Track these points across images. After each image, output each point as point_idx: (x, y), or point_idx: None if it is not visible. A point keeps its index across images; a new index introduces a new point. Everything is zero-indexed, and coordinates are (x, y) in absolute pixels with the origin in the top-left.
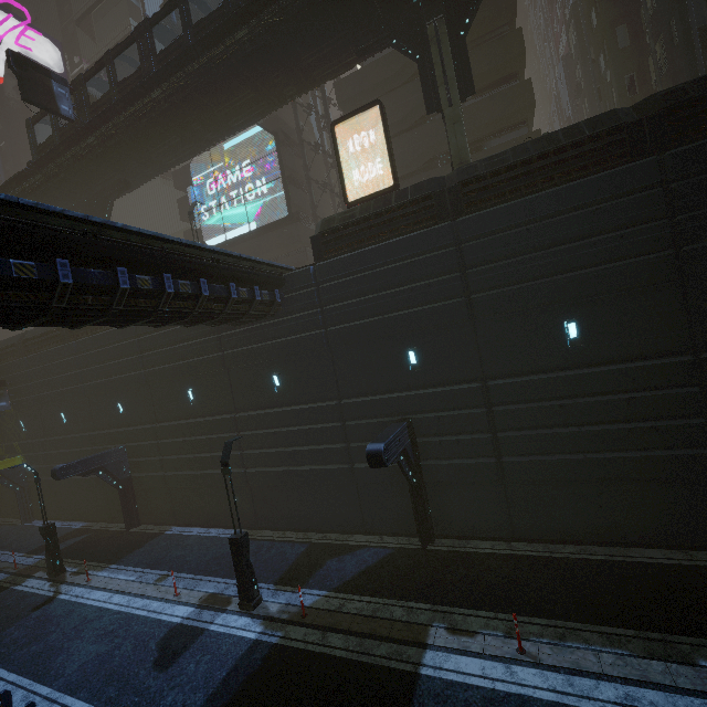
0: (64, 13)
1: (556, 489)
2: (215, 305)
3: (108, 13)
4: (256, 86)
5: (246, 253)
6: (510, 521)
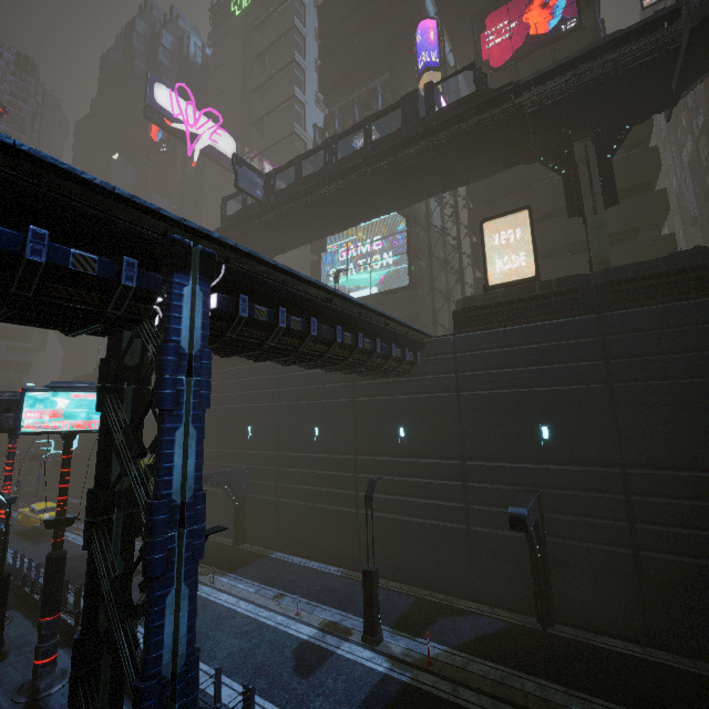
0: (245, 117)
1: (704, 599)
2: (379, 360)
3: (278, 118)
4: (411, 185)
5: None
6: (645, 624)
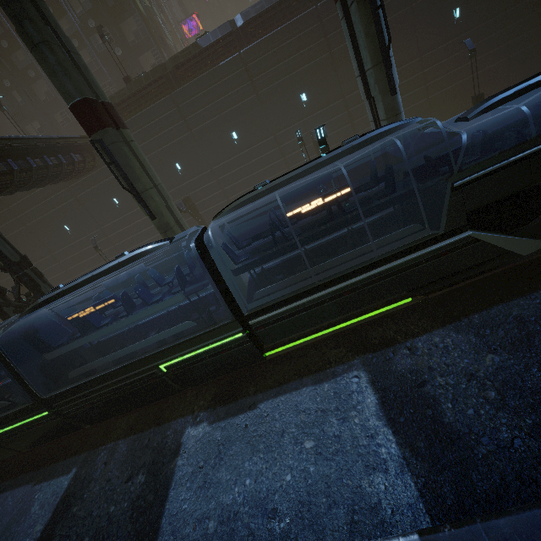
0: None
1: None
2: None
3: None
4: None
5: None
6: None
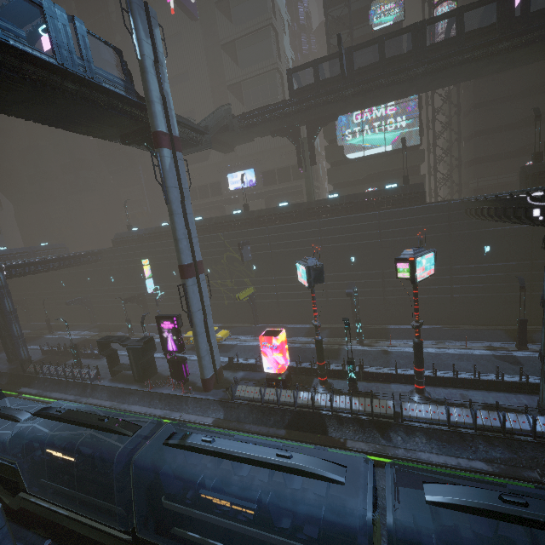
0: None
1: None
2: None
3: None
4: (475, 70)
5: (378, 165)
6: None
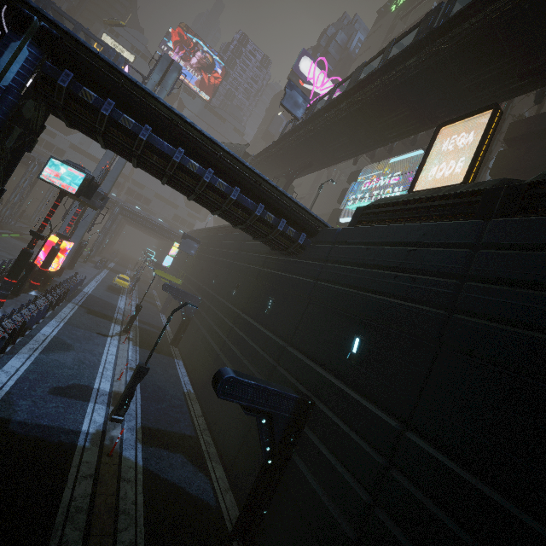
0: None
1: None
2: (241, 212)
3: None
4: (412, 105)
5: None
6: None
